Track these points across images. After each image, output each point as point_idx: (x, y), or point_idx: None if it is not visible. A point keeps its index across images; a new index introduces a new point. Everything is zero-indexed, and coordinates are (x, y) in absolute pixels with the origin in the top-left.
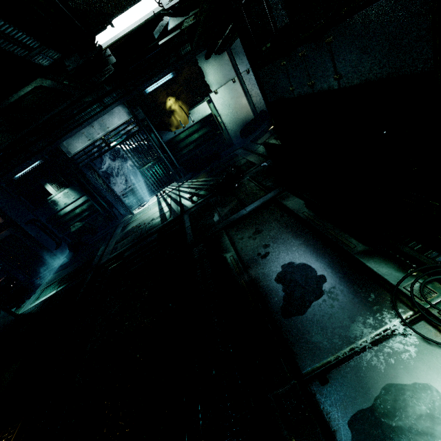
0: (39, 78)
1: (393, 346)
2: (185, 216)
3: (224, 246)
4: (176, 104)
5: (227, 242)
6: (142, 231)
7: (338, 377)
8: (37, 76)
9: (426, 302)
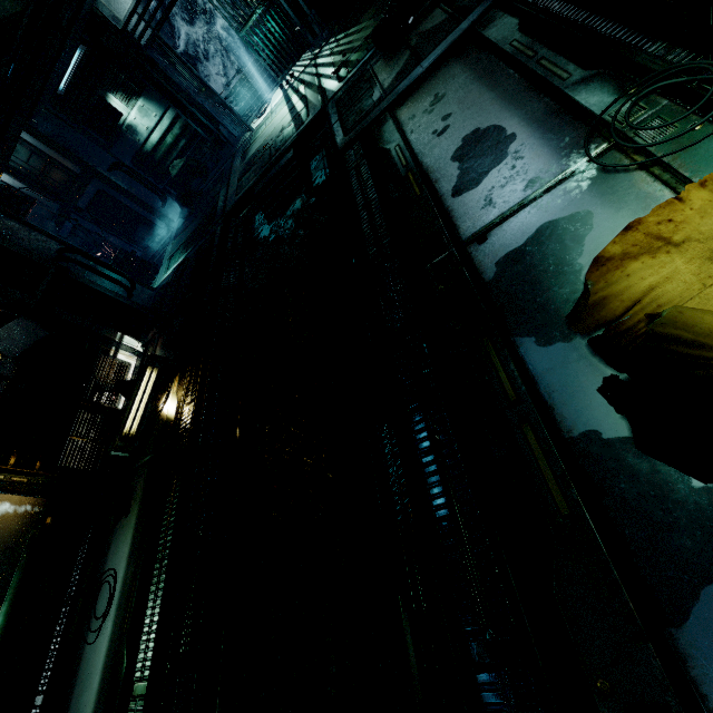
0: None
1: (567, 187)
2: (329, 108)
3: (387, 135)
4: None
5: (391, 129)
6: (270, 151)
7: (498, 233)
8: None
9: (626, 125)
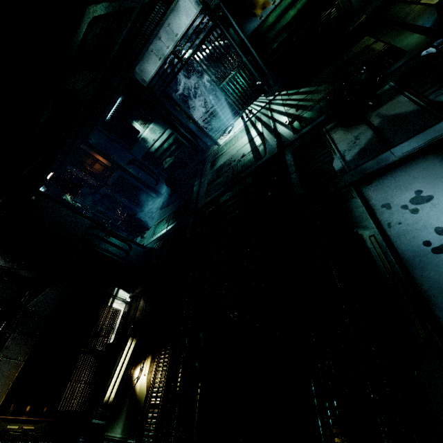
0: (88, 7)
1: None
2: (286, 155)
3: (356, 216)
4: None
5: (360, 210)
6: (233, 171)
7: None
8: (85, 6)
9: None
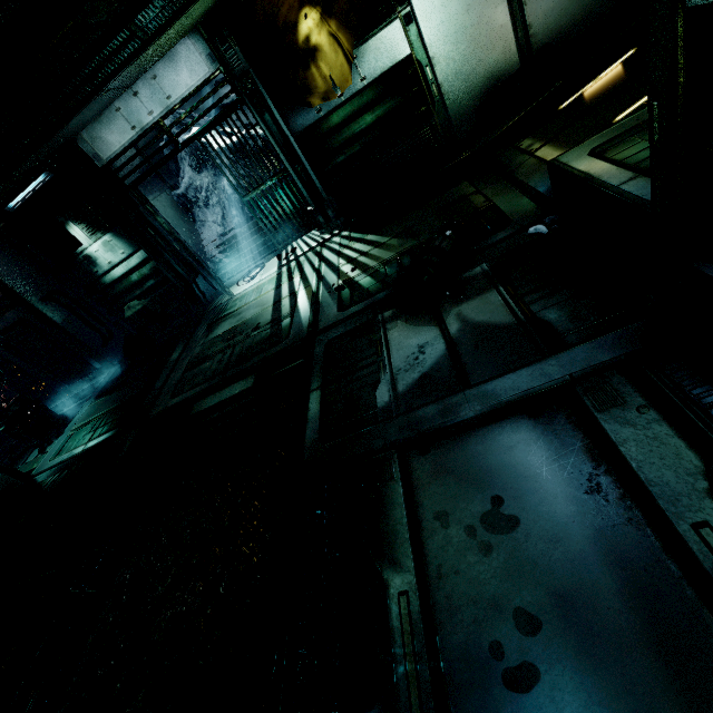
0: None
1: None
2: (315, 348)
3: (388, 527)
4: (321, 29)
5: (398, 516)
6: (232, 354)
7: None
8: None
9: None
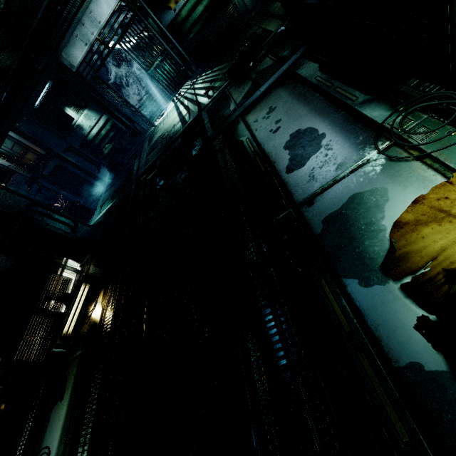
0: None
1: (365, 170)
2: (203, 114)
3: (240, 132)
4: None
5: (243, 128)
6: (166, 139)
7: (321, 199)
8: None
9: (401, 131)
